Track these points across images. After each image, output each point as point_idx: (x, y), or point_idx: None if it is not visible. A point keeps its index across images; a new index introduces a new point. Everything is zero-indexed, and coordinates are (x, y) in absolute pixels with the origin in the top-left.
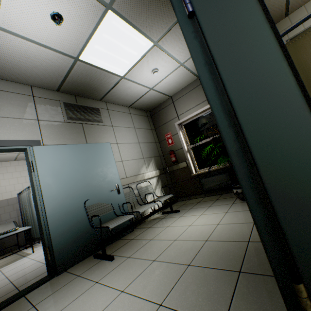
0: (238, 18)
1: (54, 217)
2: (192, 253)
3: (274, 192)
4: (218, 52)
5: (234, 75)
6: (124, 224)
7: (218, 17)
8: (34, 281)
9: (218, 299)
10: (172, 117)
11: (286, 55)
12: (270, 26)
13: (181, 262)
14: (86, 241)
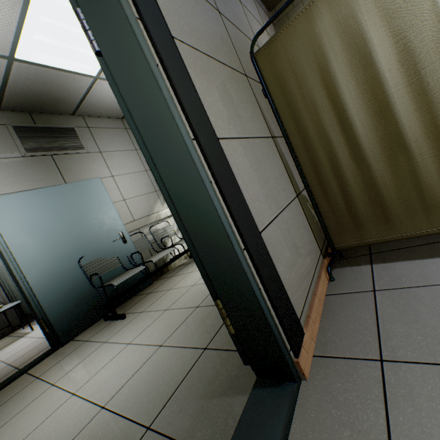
0: (136, 69)
1: (40, 284)
2: (204, 295)
3: (192, 234)
4: (130, 103)
5: (146, 129)
6: (139, 278)
7: (121, 65)
8: (37, 357)
9: (211, 329)
10: None
11: (183, 109)
12: (167, 78)
13: (192, 306)
14: (91, 305)
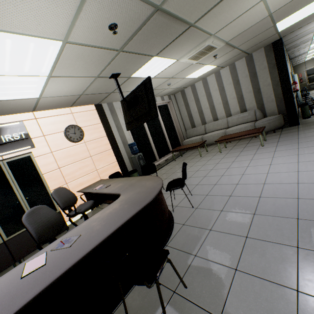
0: None
1: None
2: None
3: None
4: None
5: None
6: None
7: None
8: None
9: None
10: (303, 68)
11: None
12: None
13: None
14: None
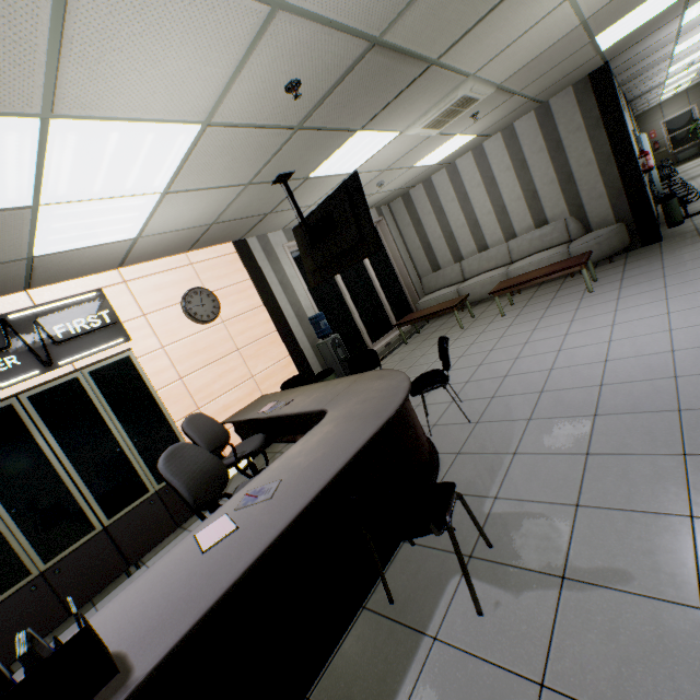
0: None
1: None
2: None
3: None
4: None
5: None
6: None
7: None
8: None
9: None
10: (657, 119)
11: None
12: None
13: None
14: None
